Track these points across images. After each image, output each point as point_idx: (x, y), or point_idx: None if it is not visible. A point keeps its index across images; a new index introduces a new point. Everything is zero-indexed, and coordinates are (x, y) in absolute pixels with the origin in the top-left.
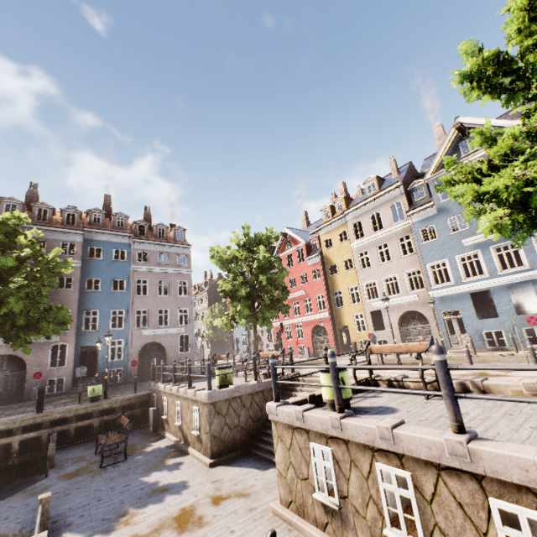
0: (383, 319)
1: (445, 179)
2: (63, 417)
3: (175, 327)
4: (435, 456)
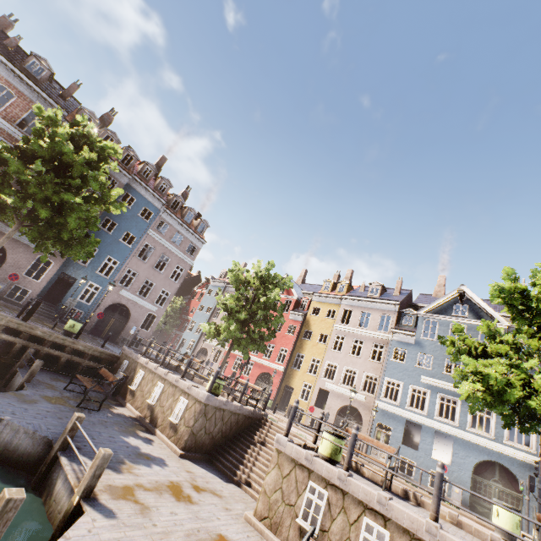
0: (328, 400)
1: (451, 339)
2: (42, 337)
3: (150, 303)
4: (414, 528)
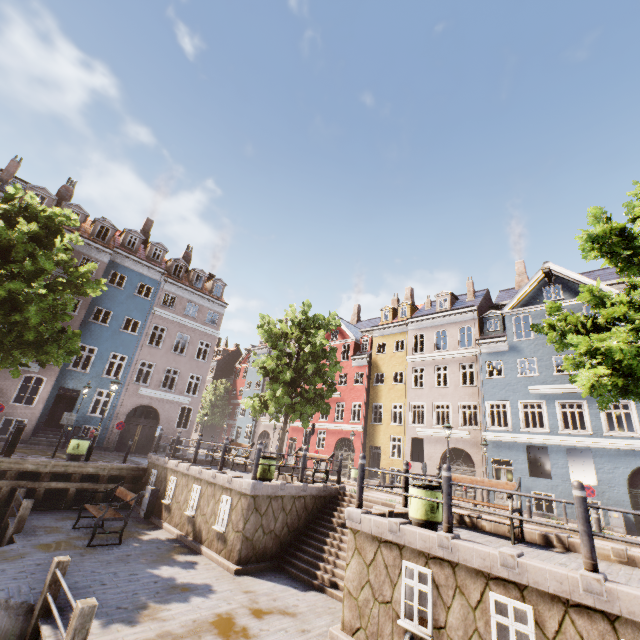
0: (425, 449)
1: (548, 322)
2: (36, 470)
3: (180, 395)
4: (566, 591)
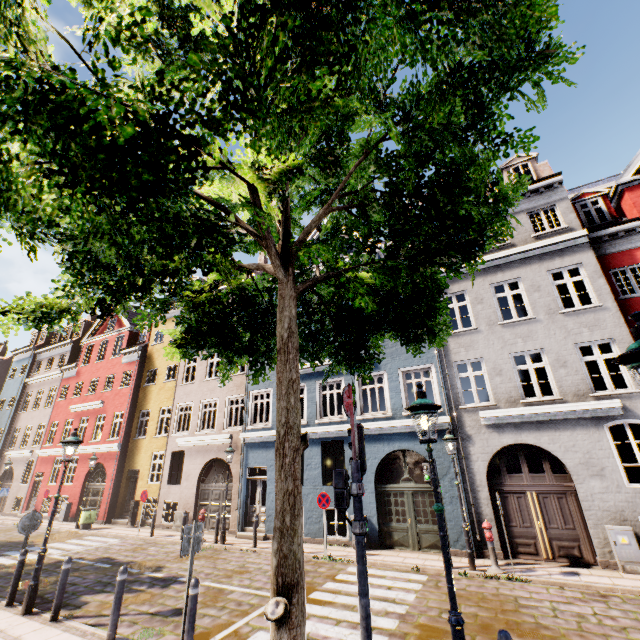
0: (184, 466)
1: None
2: None
3: None
4: None
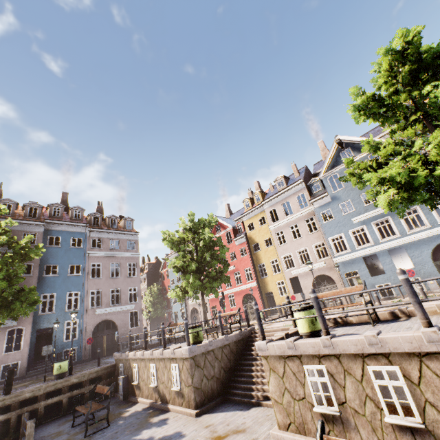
0: (300, 283)
1: (348, 173)
2: (32, 396)
3: (126, 305)
4: (416, 347)
